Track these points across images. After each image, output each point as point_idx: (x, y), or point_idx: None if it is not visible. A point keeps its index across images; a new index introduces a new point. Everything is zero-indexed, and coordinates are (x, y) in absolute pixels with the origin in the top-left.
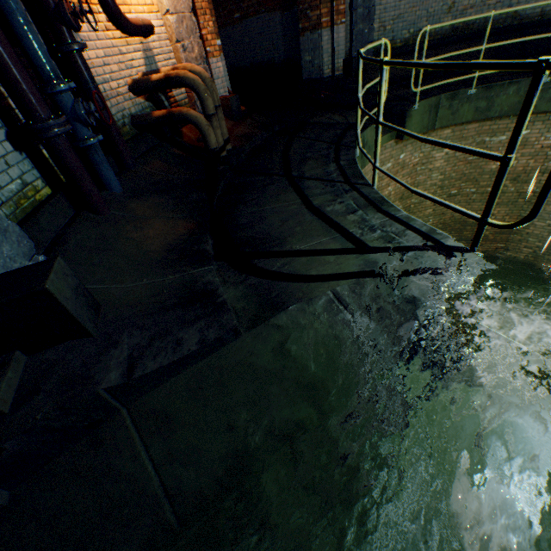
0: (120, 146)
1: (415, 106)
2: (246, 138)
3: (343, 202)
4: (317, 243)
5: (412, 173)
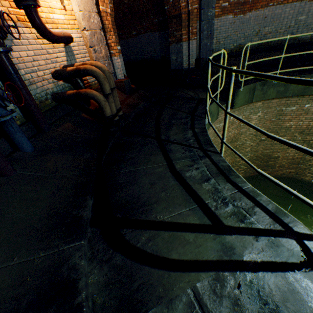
0: (37, 116)
1: (241, 89)
2: (133, 106)
3: (199, 168)
4: (178, 213)
5: (238, 127)
